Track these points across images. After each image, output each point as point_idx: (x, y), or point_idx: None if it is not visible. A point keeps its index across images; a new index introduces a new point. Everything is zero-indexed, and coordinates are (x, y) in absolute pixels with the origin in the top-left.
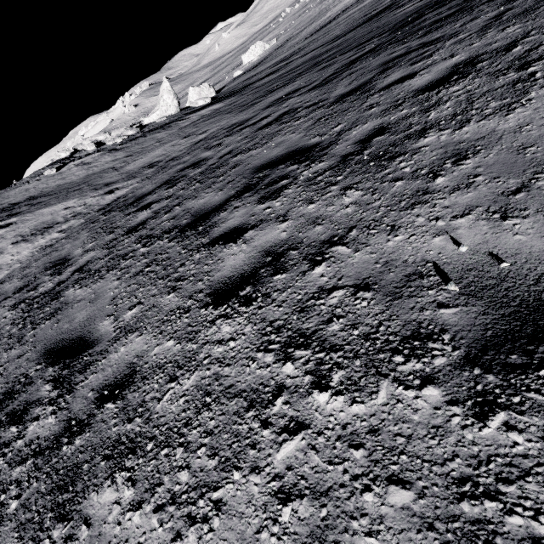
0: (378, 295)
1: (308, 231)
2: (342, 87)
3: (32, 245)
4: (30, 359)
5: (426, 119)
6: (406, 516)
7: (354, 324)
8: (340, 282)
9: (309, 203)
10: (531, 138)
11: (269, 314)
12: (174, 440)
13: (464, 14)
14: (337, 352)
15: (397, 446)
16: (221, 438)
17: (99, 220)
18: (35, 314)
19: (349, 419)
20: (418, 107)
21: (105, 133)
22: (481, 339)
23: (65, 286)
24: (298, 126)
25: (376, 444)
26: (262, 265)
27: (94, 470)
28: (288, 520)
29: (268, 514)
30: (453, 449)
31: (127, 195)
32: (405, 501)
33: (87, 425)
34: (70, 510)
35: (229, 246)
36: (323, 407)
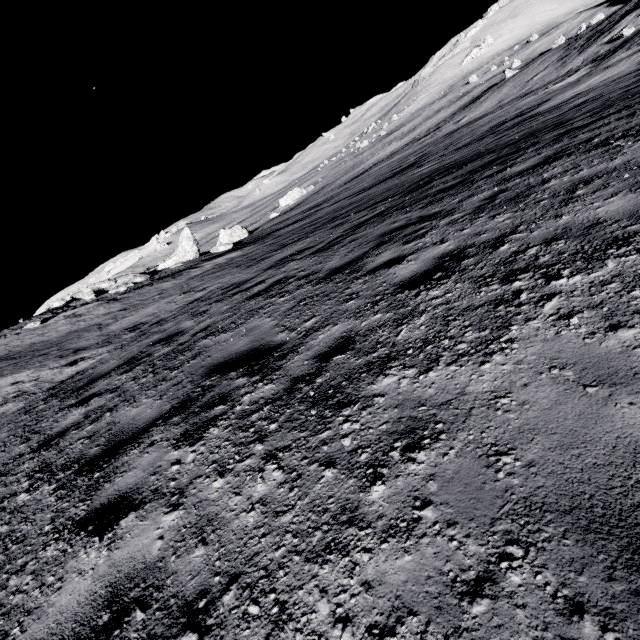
0: None
1: (184, 556)
2: (338, 258)
3: None
4: None
5: (394, 338)
6: None
7: None
8: None
9: (219, 474)
10: (508, 429)
11: None
12: None
13: (464, 188)
14: None
15: None
16: None
17: (34, 410)
18: None
19: None
20: (392, 313)
21: (110, 281)
22: None
23: None
24: (279, 306)
25: None
26: (86, 636)
27: None
28: None
29: None
30: None
31: (87, 370)
32: None
33: None
34: None
35: (90, 545)
36: None
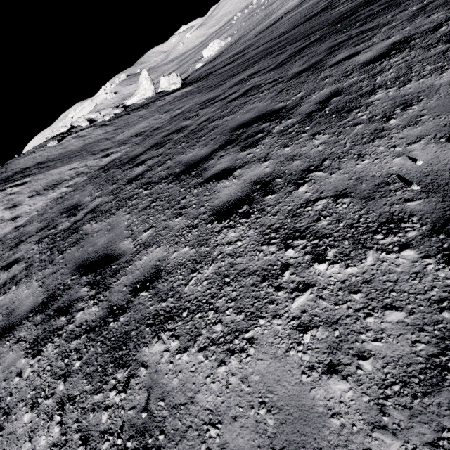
0: (355, 199)
1: (288, 165)
2: (297, 66)
3: (45, 197)
4: (64, 273)
5: (374, 82)
6: (401, 326)
7: (339, 219)
8: (322, 195)
9: (285, 147)
10: None
11: (266, 221)
12: (205, 307)
13: (393, 8)
14: (328, 238)
15: (387, 288)
16: (244, 301)
17: (101, 176)
18: (59, 244)
19: (346, 277)
20: (366, 75)
21: (96, 112)
22: (442, 217)
23: (81, 223)
24: (264, 96)
25: (371, 289)
26: (253, 191)
27: (141, 334)
28: (309, 341)
29: (292, 340)
30: (431, 283)
31: (121, 157)
32: (399, 318)
33: (127, 308)
34: (128, 360)
35: (221, 182)
36: (323, 272)
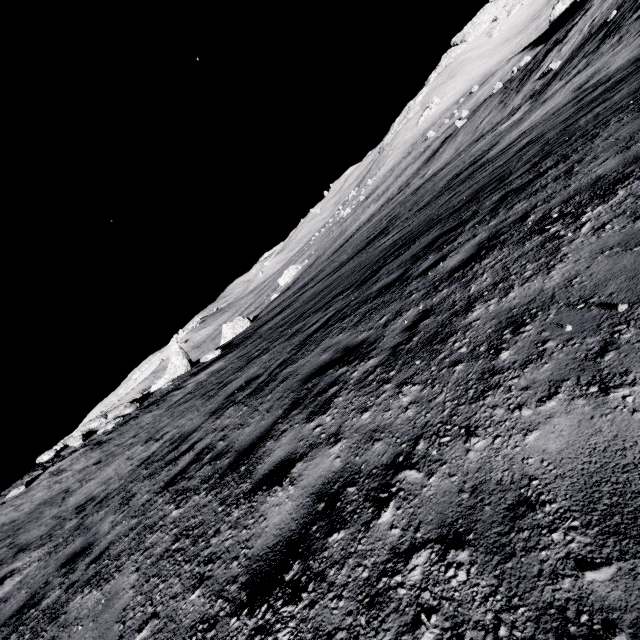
0: None
1: None
2: (255, 421)
3: None
4: None
5: None
6: None
7: None
8: None
9: None
10: None
11: None
12: None
13: (398, 293)
14: None
15: None
16: None
17: None
18: None
19: None
20: None
21: (101, 418)
22: None
23: None
24: (160, 537)
25: None
26: None
27: None
28: None
29: None
30: None
31: (1, 602)
32: None
33: None
34: None
35: None
36: None
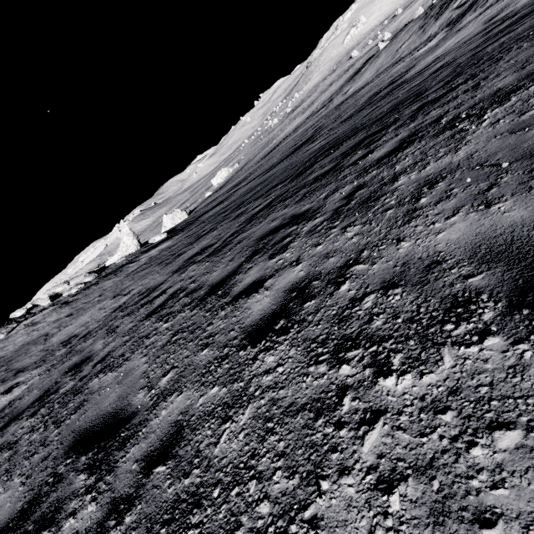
0: None
1: None
2: (221, 268)
3: None
4: None
5: (212, 450)
6: None
7: None
8: None
9: None
10: None
11: None
12: None
13: (333, 178)
14: None
15: None
16: None
17: None
18: None
19: None
20: (226, 390)
21: (64, 284)
22: None
23: None
24: (158, 338)
25: None
26: None
27: None
28: None
29: None
30: None
31: (16, 400)
32: None
33: None
34: None
35: None
36: None
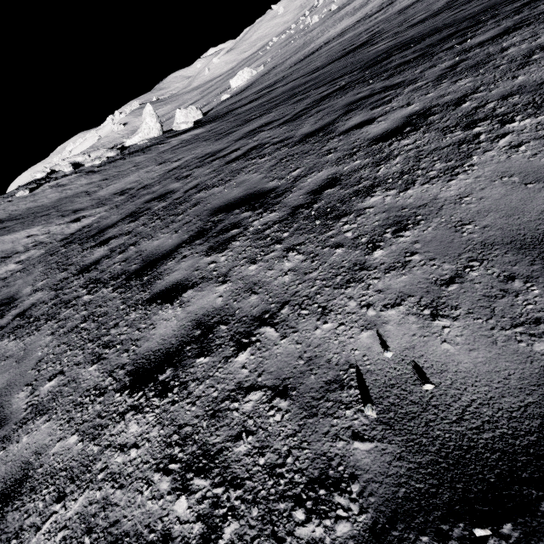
0: (294, 406)
1: (243, 301)
2: (309, 125)
3: None
4: None
5: (375, 174)
6: None
7: (262, 447)
8: (259, 379)
9: (251, 263)
10: (470, 213)
11: (180, 413)
12: None
13: (425, 60)
14: (236, 489)
15: None
16: None
17: (58, 253)
18: None
19: None
20: (370, 159)
21: (84, 155)
22: (392, 500)
23: (1, 335)
24: (262, 164)
25: None
26: (189, 340)
27: None
28: None
29: None
30: None
31: (92, 224)
32: None
33: None
34: None
35: (165, 308)
36: None
